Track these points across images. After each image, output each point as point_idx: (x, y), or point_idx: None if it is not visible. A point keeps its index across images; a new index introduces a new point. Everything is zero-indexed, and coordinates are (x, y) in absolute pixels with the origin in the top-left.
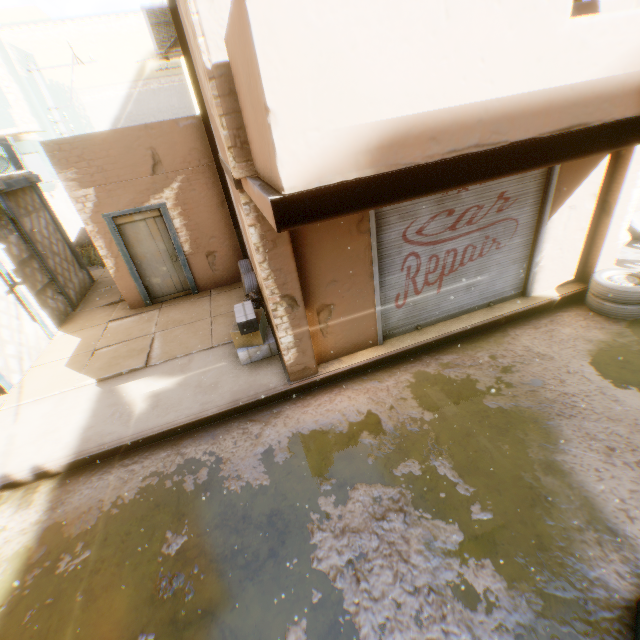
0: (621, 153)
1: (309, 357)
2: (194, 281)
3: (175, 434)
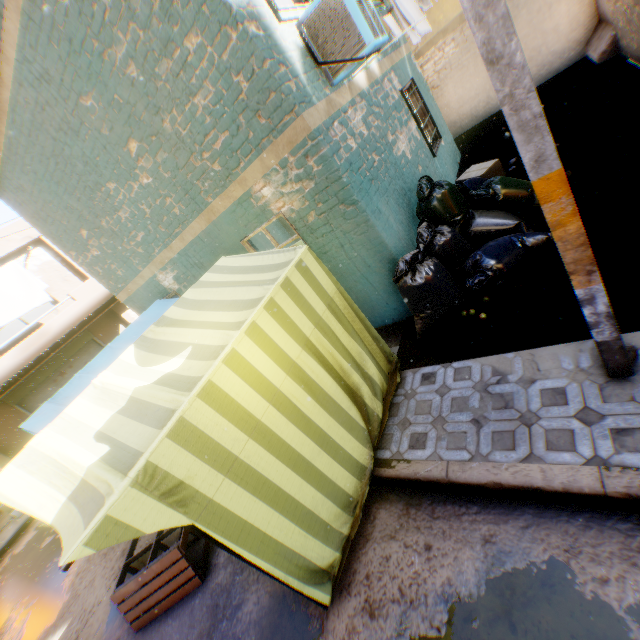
0: (125, 321)
1: None
2: None
3: None
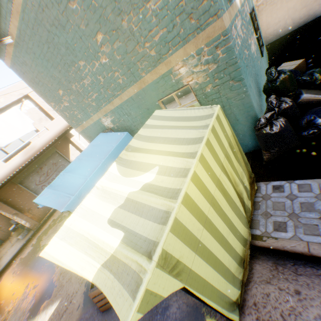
0: (72, 142)
1: (34, 222)
2: (0, 239)
3: (9, 264)
